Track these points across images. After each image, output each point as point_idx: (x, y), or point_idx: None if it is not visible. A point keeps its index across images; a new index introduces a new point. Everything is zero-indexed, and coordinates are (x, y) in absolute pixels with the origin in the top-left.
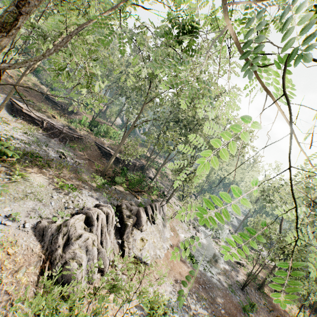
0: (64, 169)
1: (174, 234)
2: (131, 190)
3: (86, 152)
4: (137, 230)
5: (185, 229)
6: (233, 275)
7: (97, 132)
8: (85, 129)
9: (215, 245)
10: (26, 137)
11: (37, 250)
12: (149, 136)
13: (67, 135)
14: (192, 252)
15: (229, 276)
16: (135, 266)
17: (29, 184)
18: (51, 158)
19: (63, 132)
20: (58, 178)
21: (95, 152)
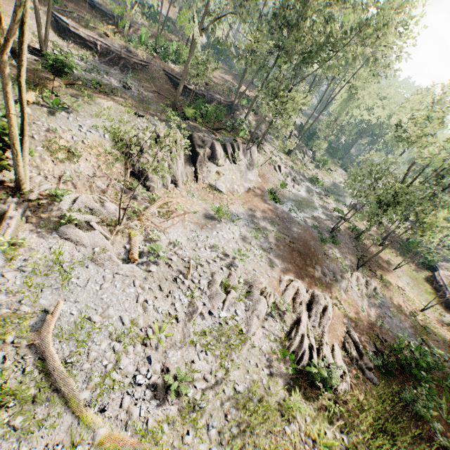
0: (130, 99)
1: (262, 181)
2: (209, 128)
3: (155, 85)
4: (213, 164)
5: (279, 179)
6: (326, 223)
7: (163, 53)
8: (150, 52)
9: (317, 200)
10: (84, 65)
11: (119, 155)
12: (224, 43)
13: (128, 62)
14: (281, 198)
15: (320, 222)
16: (209, 191)
17: (100, 106)
18: (115, 88)
19: (122, 56)
20: (125, 105)
21: (166, 85)
